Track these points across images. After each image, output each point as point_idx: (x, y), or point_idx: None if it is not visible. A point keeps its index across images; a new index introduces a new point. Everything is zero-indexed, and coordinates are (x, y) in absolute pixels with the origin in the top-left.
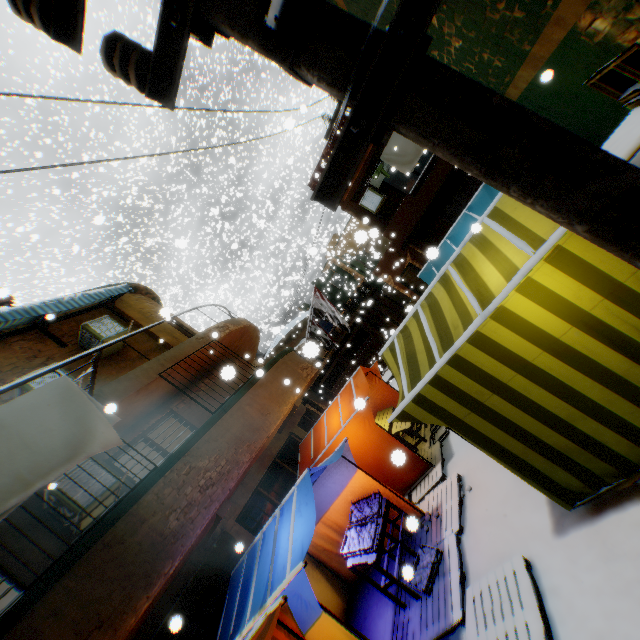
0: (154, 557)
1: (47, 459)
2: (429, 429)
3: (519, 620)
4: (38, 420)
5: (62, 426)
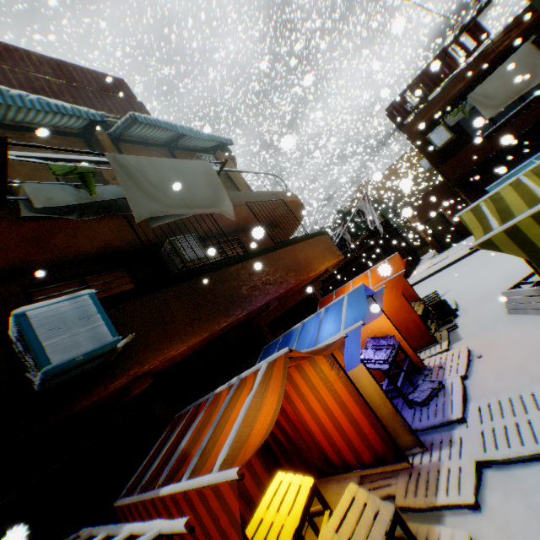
0: (231, 303)
1: (198, 200)
2: (434, 324)
3: (532, 416)
4: (194, 177)
5: (206, 188)
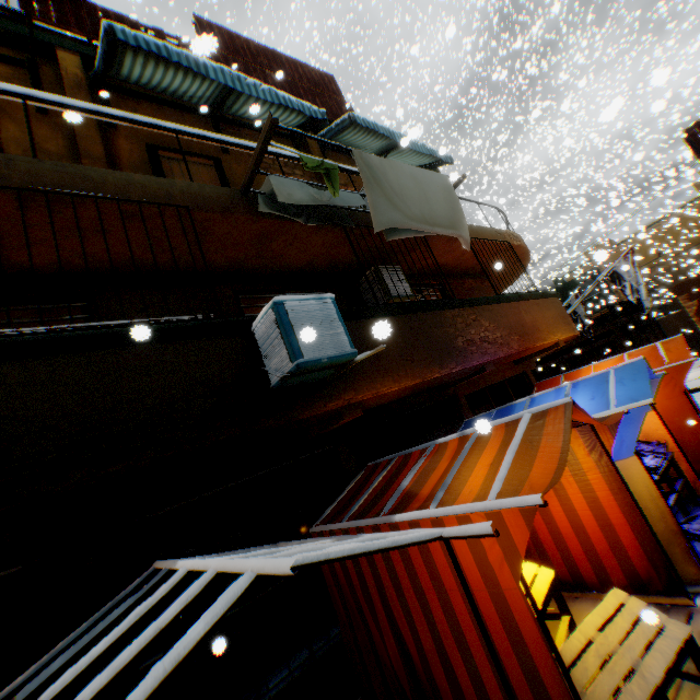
0: (445, 353)
1: (437, 218)
2: None
3: None
4: (432, 190)
5: (444, 205)
